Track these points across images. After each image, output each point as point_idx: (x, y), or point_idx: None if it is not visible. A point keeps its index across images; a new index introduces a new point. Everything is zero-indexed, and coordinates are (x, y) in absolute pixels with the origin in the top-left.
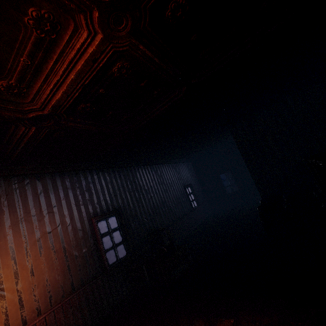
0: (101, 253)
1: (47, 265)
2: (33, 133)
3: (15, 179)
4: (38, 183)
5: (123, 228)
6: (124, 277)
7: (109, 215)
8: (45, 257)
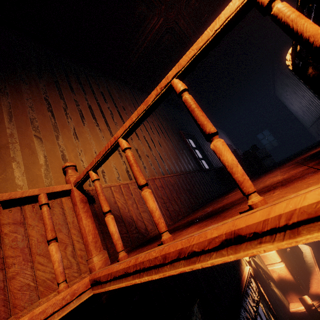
0: (195, 156)
1: (166, 146)
2: (162, 23)
3: (129, 87)
4: (141, 95)
5: (201, 149)
6: (215, 180)
7: (188, 136)
8: (163, 141)
